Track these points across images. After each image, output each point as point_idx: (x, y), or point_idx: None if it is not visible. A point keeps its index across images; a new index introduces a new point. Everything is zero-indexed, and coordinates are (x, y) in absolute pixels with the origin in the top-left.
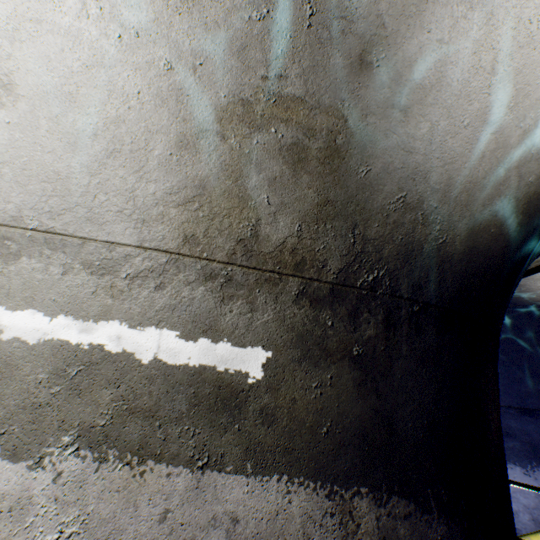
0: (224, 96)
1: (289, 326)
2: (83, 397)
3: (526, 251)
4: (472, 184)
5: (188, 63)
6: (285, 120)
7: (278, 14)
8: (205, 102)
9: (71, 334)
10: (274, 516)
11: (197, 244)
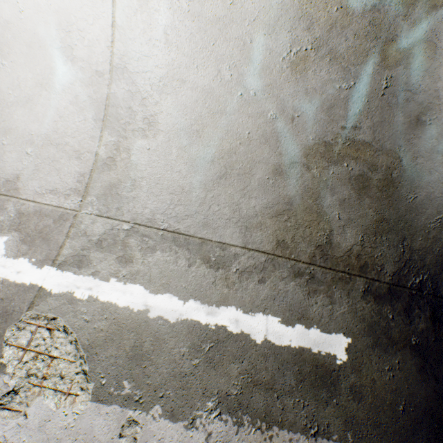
0: (311, 139)
1: (360, 317)
2: (217, 369)
3: None
4: None
5: (288, 115)
6: (355, 157)
7: (360, 86)
8: (297, 142)
9: (200, 316)
10: None
11: (286, 247)
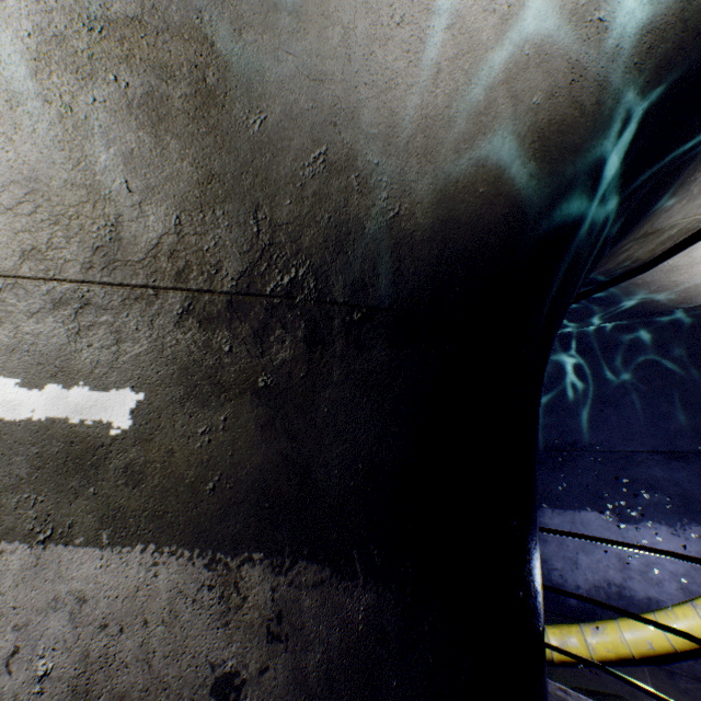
0: (28, 35)
1: (170, 357)
2: None
3: (563, 218)
4: (430, 119)
5: None
6: (125, 58)
7: None
8: (6, 49)
9: None
10: (134, 593)
11: (40, 261)
